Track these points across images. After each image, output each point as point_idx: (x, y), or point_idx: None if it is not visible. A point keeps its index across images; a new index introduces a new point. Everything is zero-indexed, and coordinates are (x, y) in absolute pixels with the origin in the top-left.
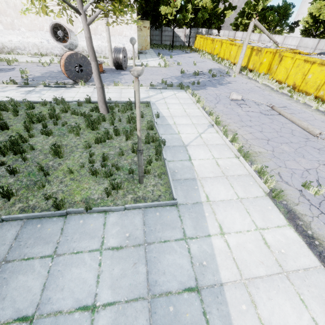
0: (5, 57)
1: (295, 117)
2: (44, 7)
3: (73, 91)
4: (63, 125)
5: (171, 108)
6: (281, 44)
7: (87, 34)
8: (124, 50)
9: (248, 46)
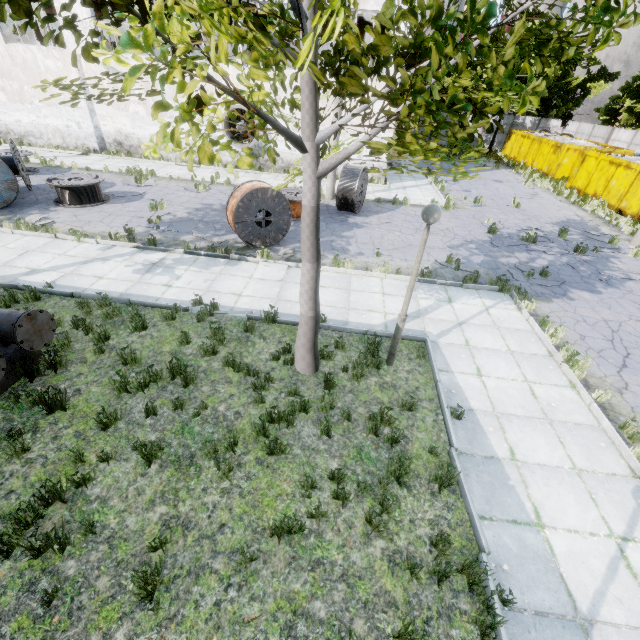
0: (138, 163)
1: None
2: (209, 145)
3: (242, 273)
4: (197, 413)
5: (489, 375)
6: None
7: (310, 201)
8: (363, 173)
9: None
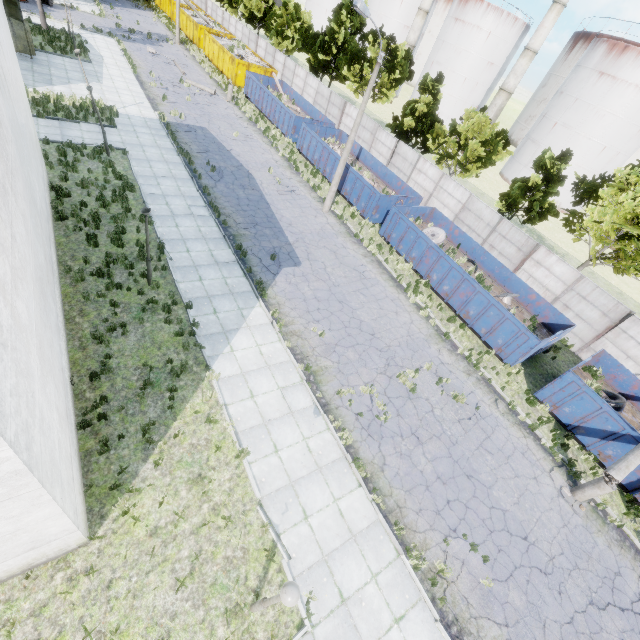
0: None
1: (186, 69)
2: None
3: None
4: None
5: (99, 44)
6: (235, 29)
7: None
8: None
9: (191, 19)
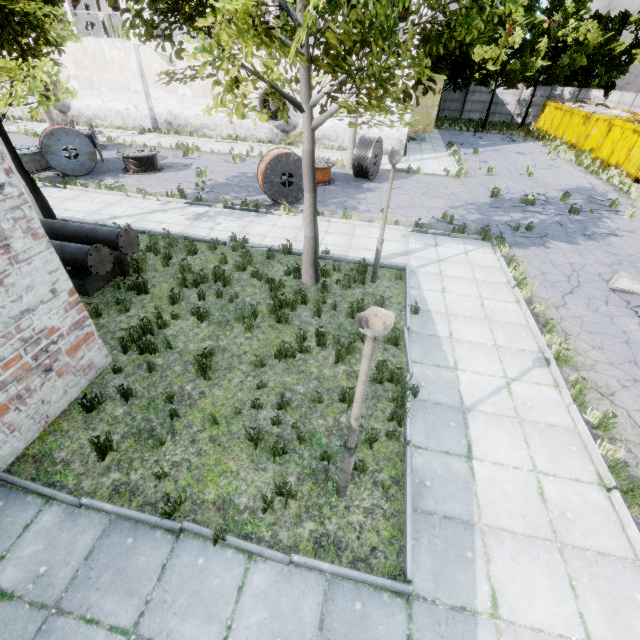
0: (185, 140)
1: None
2: (242, 107)
3: (268, 222)
4: (232, 300)
5: (451, 292)
6: None
7: (307, 146)
8: (378, 143)
9: None
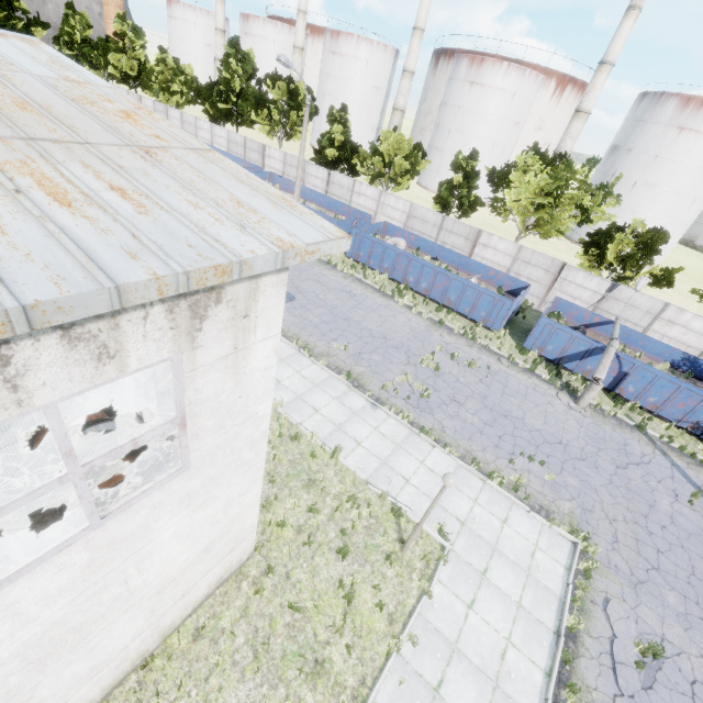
0: None
1: None
2: None
3: None
4: None
5: None
6: None
7: None
8: None
9: None
